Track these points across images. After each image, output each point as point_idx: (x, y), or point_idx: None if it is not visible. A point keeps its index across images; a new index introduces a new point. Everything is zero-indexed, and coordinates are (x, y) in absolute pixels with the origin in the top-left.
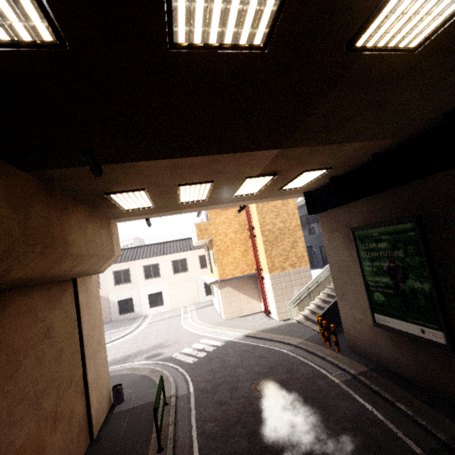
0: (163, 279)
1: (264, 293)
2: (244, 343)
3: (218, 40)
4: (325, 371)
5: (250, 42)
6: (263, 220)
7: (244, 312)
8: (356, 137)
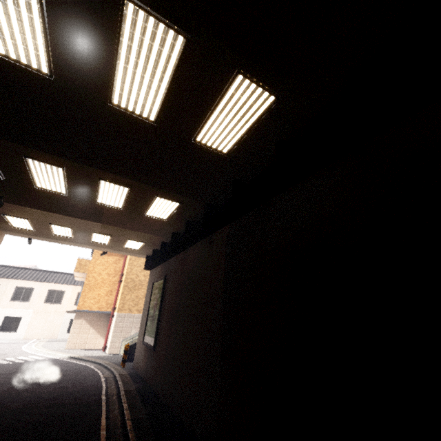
0: (31, 305)
1: (109, 329)
2: (64, 360)
3: (51, 190)
4: (102, 373)
5: (61, 193)
6: (130, 270)
7: (87, 346)
8: (139, 230)
